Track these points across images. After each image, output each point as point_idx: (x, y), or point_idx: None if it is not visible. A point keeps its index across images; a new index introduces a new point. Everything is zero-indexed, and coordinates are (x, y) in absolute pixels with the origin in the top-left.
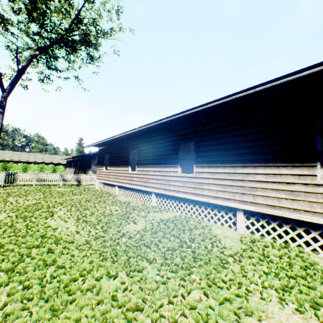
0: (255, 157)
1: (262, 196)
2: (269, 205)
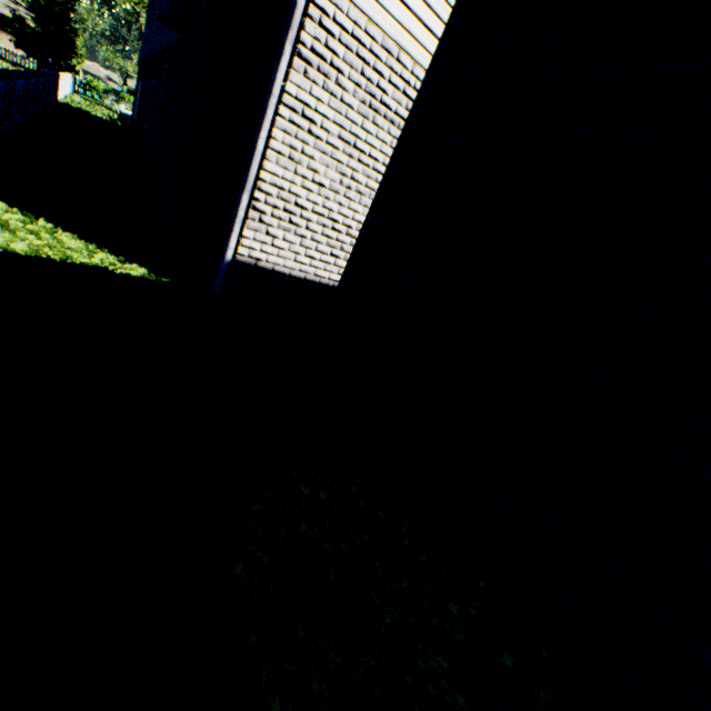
0: (4, 30)
1: (6, 43)
2: (8, 47)
